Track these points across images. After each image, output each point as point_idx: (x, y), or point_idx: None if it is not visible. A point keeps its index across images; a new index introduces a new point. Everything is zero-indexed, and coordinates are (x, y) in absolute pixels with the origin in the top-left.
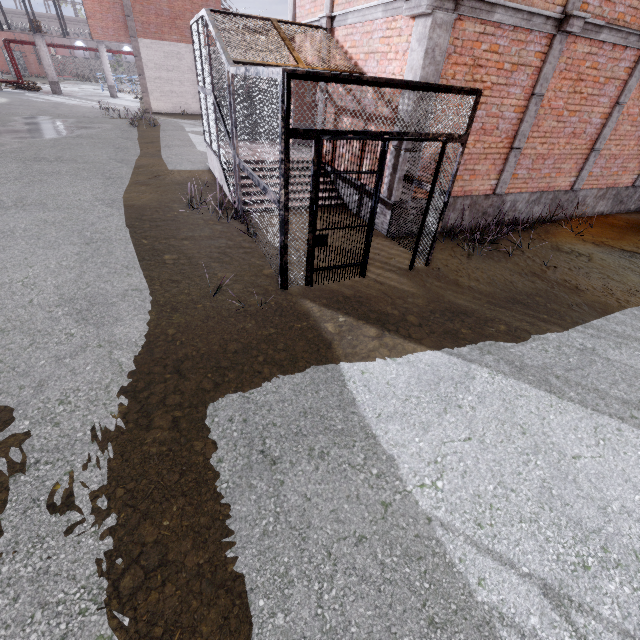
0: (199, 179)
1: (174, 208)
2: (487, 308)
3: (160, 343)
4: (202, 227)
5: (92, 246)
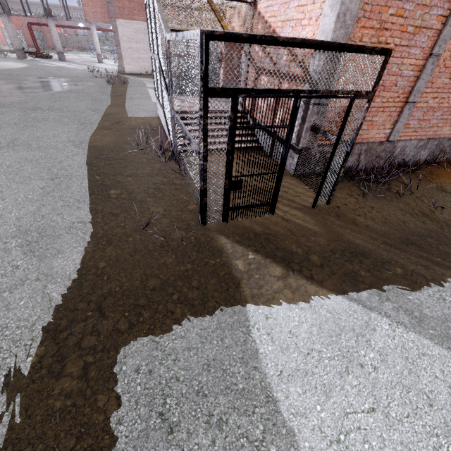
0: (149, 124)
1: (126, 149)
2: (383, 249)
3: (90, 277)
4: (145, 165)
5: (55, 181)
